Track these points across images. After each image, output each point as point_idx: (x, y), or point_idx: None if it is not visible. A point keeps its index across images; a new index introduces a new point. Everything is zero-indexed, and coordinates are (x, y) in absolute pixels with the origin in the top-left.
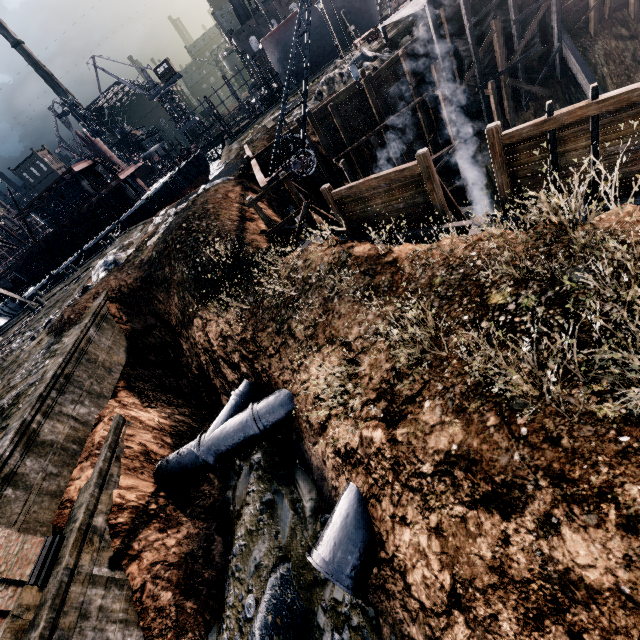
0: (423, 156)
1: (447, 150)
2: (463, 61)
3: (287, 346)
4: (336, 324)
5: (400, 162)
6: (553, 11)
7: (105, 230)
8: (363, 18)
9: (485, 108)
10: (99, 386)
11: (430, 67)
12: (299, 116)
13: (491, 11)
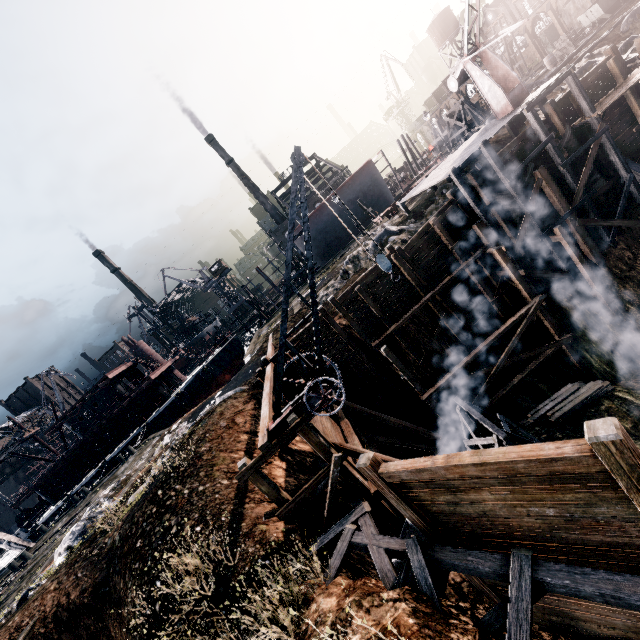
0: (616, 444)
1: (525, 311)
2: (511, 214)
3: None
4: None
5: (460, 331)
6: (606, 147)
7: (131, 435)
8: (378, 200)
9: (557, 254)
10: None
11: (470, 227)
12: (325, 298)
13: (529, 163)
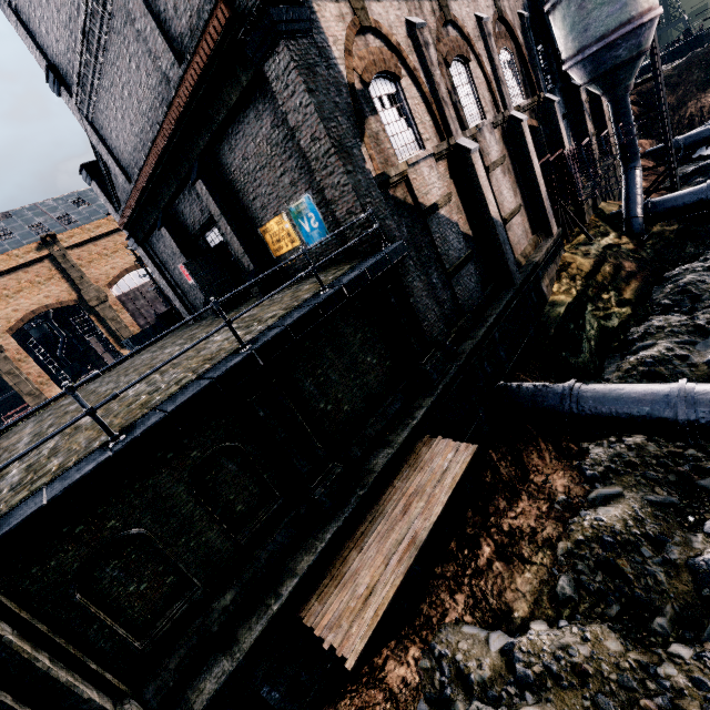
0: None
1: None
2: None
3: None
4: None
5: None
6: None
7: None
8: None
9: None
10: None
11: None
12: None
13: None
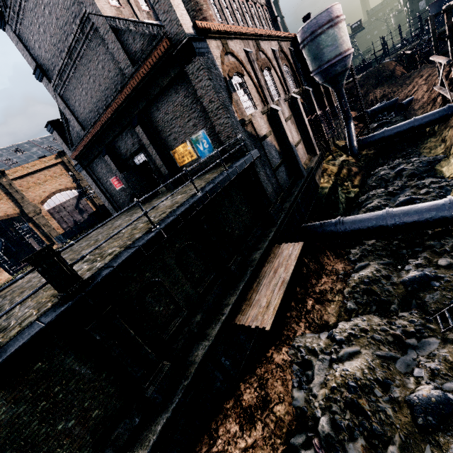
0: None
1: None
2: None
3: (402, 87)
4: (420, 74)
5: None
6: None
7: None
8: None
9: None
10: None
11: None
12: None
13: None
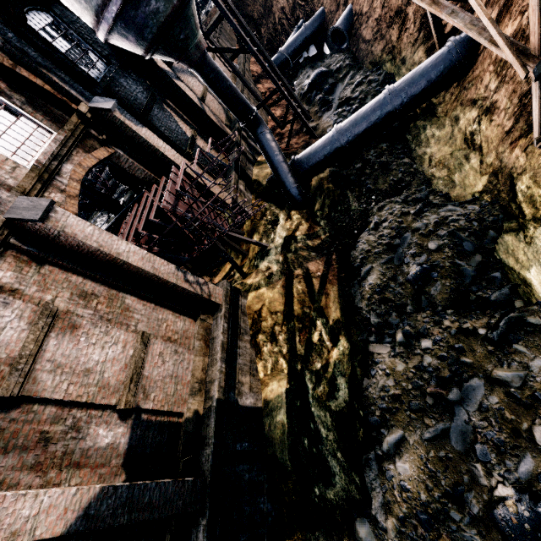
0: None
1: None
2: None
3: None
4: None
5: None
6: None
7: None
8: None
9: None
10: (231, 42)
11: None
12: None
13: None
